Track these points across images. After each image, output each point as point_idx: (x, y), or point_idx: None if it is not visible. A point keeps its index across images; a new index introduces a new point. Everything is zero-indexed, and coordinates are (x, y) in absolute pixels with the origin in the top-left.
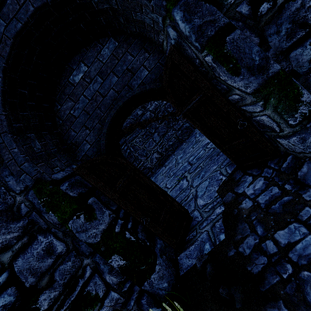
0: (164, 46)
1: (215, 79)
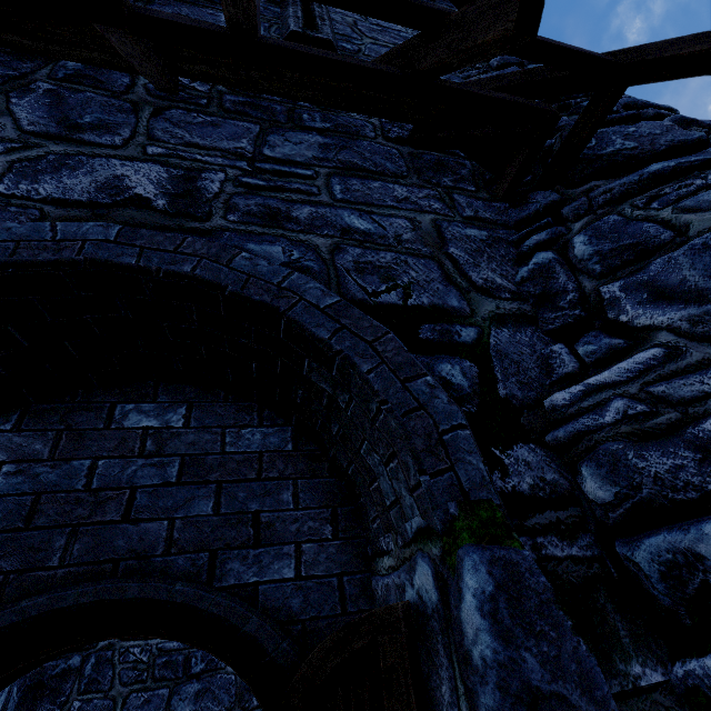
0: (382, 563)
1: None
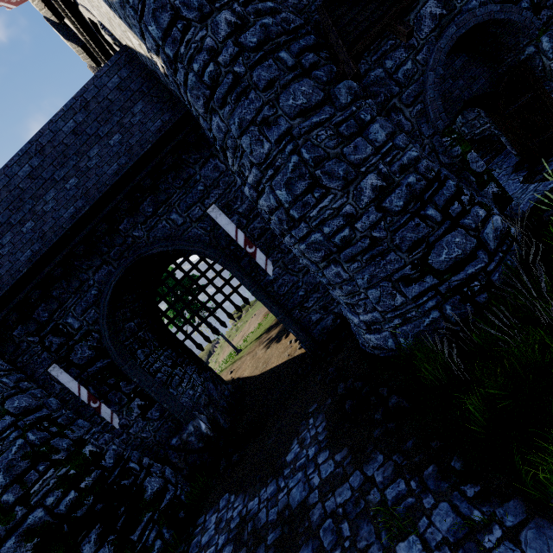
0: (505, 63)
1: (549, 81)
